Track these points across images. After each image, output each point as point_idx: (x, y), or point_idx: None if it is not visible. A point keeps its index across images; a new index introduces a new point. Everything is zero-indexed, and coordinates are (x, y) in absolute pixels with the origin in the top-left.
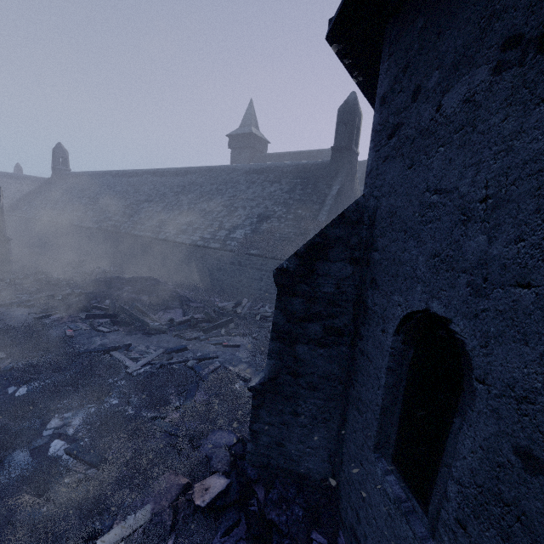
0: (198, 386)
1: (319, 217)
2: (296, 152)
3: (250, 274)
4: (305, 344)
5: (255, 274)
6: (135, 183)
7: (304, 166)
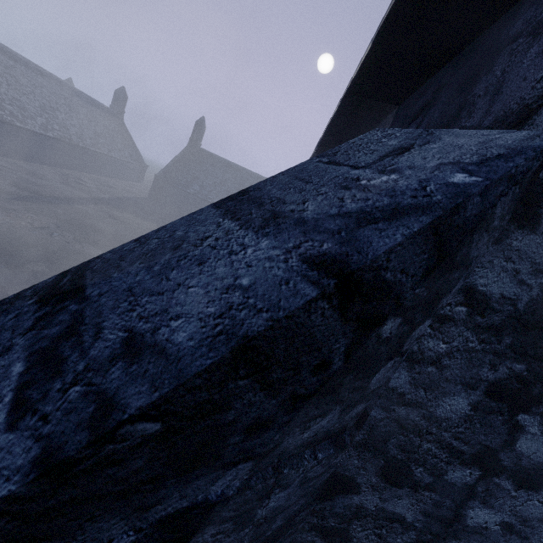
0: None
1: None
2: None
3: None
4: None
5: None
6: None
7: None
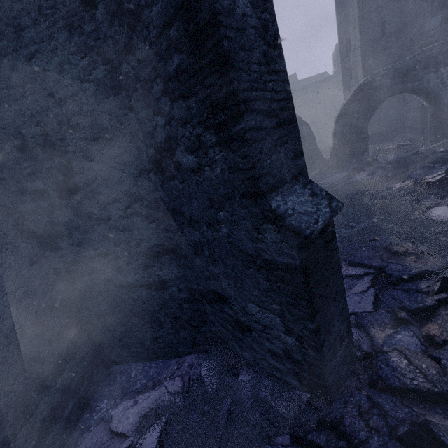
0: None
1: None
2: None
3: None
4: None
5: None
6: None
7: (323, 80)
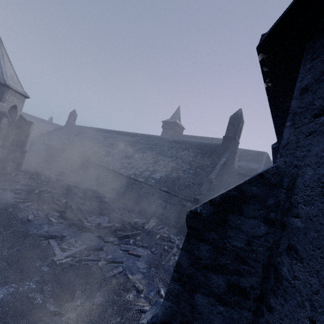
0: (100, 287)
1: (210, 175)
2: (199, 136)
3: (158, 203)
4: (205, 295)
5: (162, 203)
6: (106, 136)
7: (204, 144)
